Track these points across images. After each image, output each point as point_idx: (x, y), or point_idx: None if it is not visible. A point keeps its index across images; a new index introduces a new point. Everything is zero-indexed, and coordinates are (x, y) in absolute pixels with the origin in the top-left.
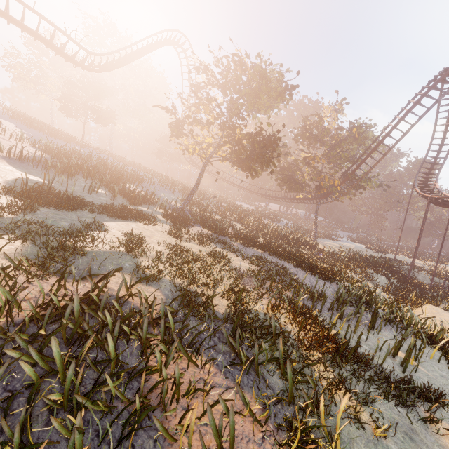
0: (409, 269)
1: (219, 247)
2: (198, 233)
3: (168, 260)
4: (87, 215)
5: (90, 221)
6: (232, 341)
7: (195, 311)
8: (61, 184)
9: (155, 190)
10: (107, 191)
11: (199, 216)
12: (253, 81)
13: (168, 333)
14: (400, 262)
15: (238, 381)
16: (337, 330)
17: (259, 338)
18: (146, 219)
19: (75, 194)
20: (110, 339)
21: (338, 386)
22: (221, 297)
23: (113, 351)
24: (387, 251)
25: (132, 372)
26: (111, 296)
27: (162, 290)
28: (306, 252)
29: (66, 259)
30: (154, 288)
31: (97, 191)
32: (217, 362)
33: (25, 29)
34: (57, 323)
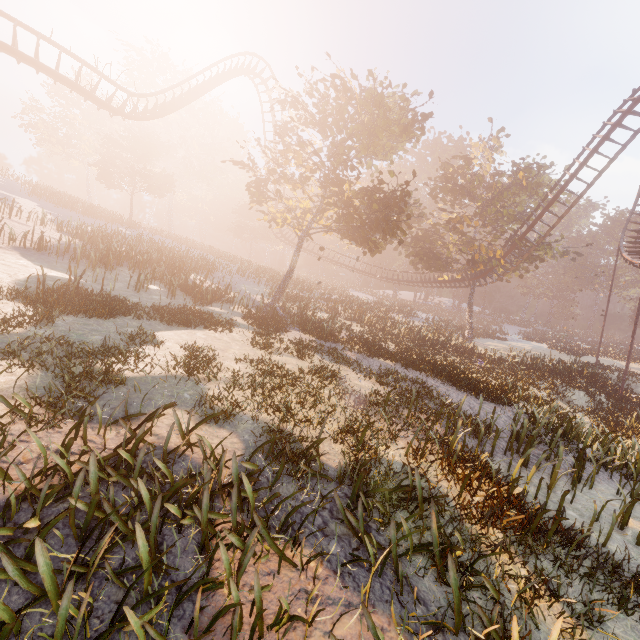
0: (621, 377)
1: (328, 359)
2: (296, 340)
3: (249, 385)
4: (131, 323)
5: (135, 331)
6: (352, 518)
7: (291, 466)
8: (96, 281)
9: (231, 281)
10: (163, 287)
11: (297, 315)
12: (365, 112)
13: (247, 509)
14: (605, 367)
15: (365, 590)
16: (522, 486)
17: (397, 508)
18: (218, 324)
19: (115, 294)
20: (141, 534)
21: (538, 592)
22: (332, 439)
23: (146, 555)
24: (583, 352)
25: (181, 589)
26: (158, 448)
27: (240, 433)
28: (460, 360)
29: (92, 392)
30: (228, 431)
31: (147, 287)
32: (329, 556)
33: (41, 68)
34: (67, 501)
